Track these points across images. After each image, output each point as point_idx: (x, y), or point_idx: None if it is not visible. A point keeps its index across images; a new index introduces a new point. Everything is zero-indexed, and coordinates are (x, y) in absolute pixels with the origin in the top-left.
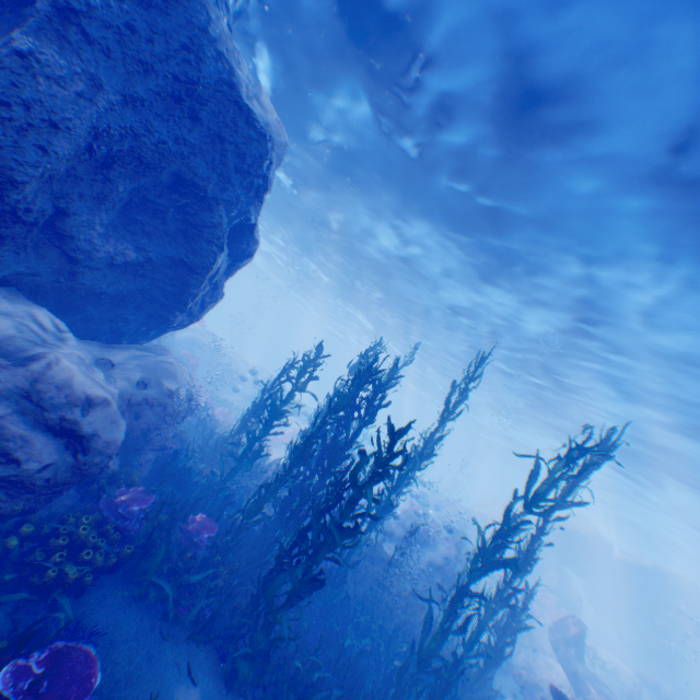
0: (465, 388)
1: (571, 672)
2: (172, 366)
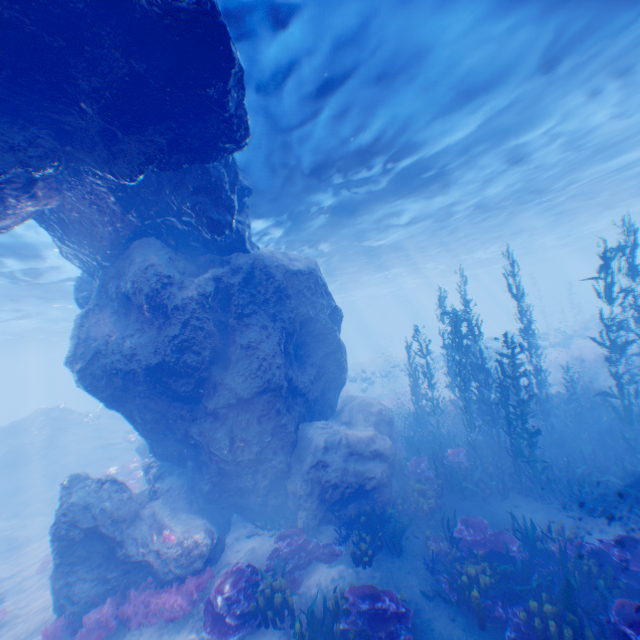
0: (513, 275)
1: None
2: (365, 400)
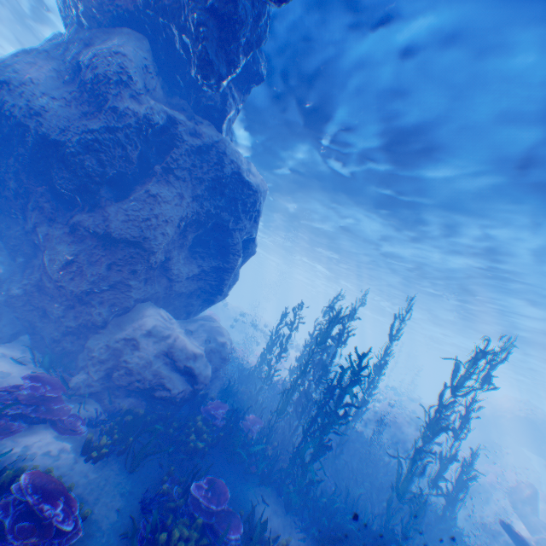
0: (402, 319)
1: (529, 524)
2: (219, 327)
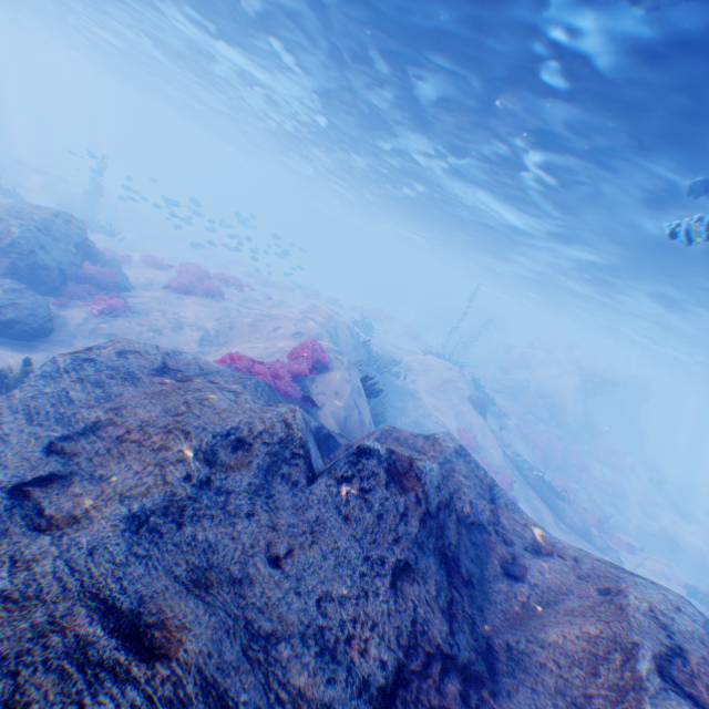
0: None
1: None
2: None
